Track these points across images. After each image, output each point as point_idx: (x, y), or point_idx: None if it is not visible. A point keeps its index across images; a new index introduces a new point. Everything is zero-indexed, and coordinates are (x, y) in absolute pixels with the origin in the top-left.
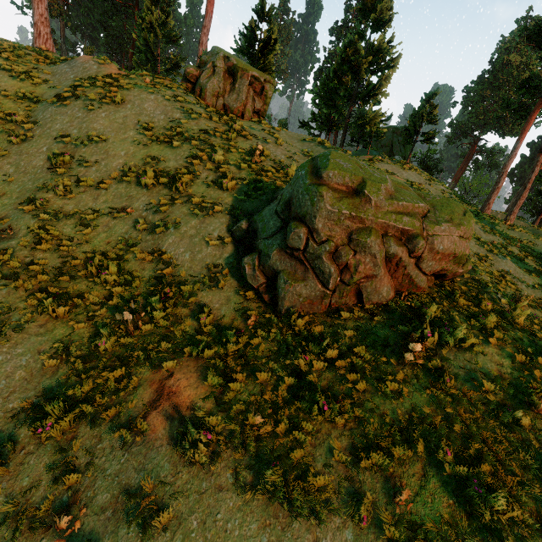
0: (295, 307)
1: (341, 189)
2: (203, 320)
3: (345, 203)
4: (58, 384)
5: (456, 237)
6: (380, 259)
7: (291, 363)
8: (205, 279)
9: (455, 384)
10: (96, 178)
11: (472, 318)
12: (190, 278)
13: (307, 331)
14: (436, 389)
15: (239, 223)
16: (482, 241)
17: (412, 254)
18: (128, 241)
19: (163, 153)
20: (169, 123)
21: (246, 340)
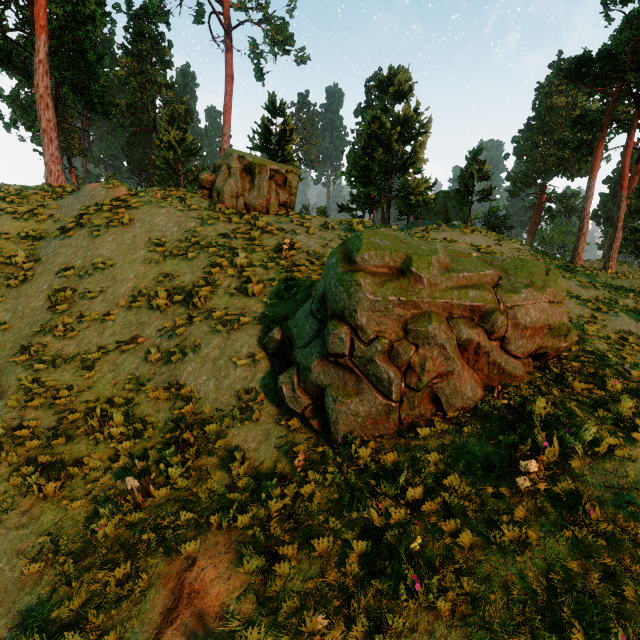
0: (355, 432)
1: (382, 271)
2: (235, 470)
3: (390, 288)
4: (40, 601)
5: (545, 303)
6: (452, 349)
7: (360, 517)
8: (235, 412)
9: (603, 515)
10: (102, 309)
11: (598, 408)
12: (217, 412)
13: (376, 463)
14: (577, 527)
15: (270, 332)
16: (583, 300)
17: (491, 336)
18: (138, 378)
19: (177, 268)
20: (184, 234)
21: (294, 489)
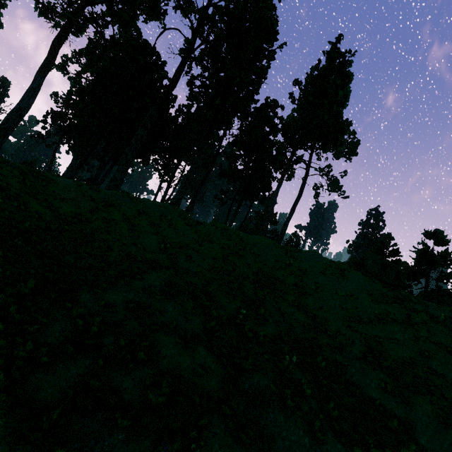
0: None
1: None
2: None
3: None
4: None
5: None
6: None
7: None
8: None
9: None
10: (365, 318)
11: None
12: None
13: None
14: None
15: None
16: None
17: None
18: (410, 359)
19: (388, 309)
20: (376, 291)
21: None
